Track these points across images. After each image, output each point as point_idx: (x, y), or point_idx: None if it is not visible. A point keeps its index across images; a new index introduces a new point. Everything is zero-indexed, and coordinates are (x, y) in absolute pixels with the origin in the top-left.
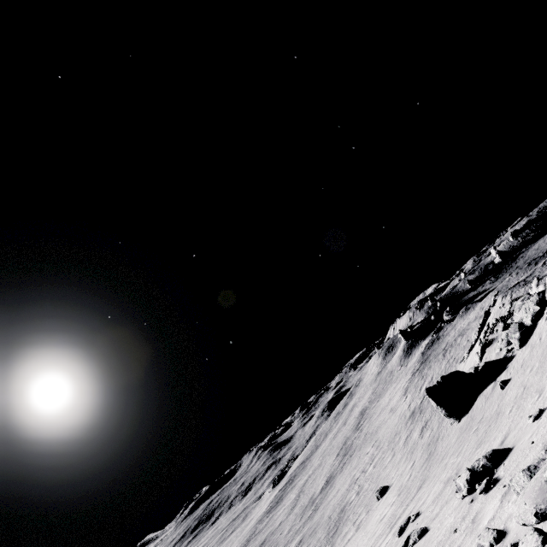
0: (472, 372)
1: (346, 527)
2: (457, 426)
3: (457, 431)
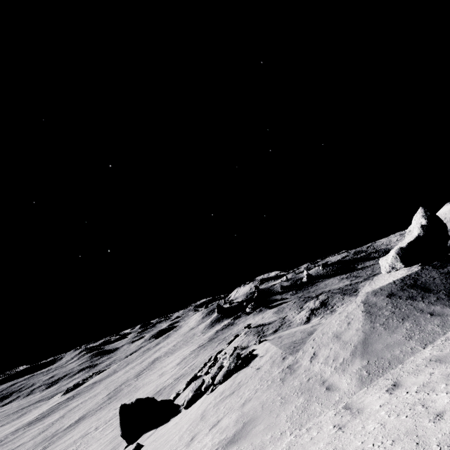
0: (170, 399)
1: None
2: None
3: None
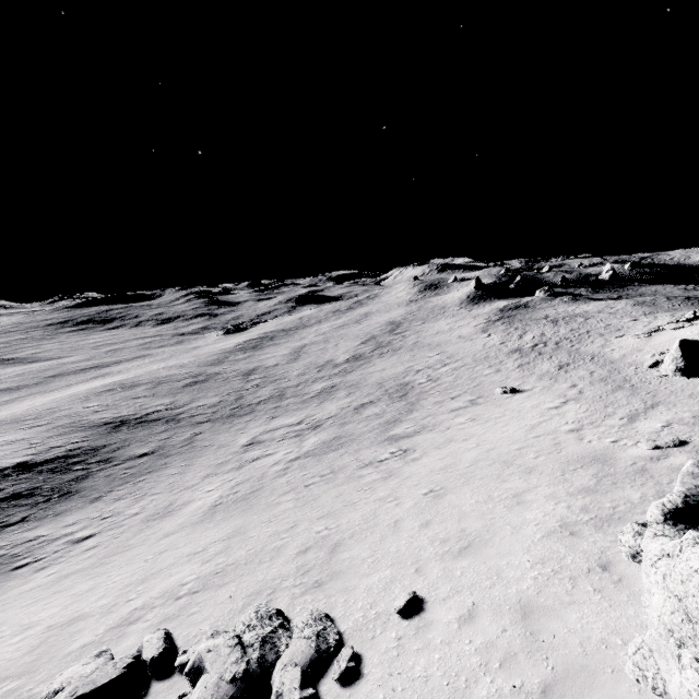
0: None
1: (435, 398)
2: (687, 381)
3: (698, 384)
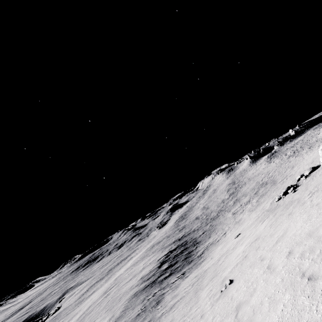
0: None
1: (278, 176)
2: None
3: None
